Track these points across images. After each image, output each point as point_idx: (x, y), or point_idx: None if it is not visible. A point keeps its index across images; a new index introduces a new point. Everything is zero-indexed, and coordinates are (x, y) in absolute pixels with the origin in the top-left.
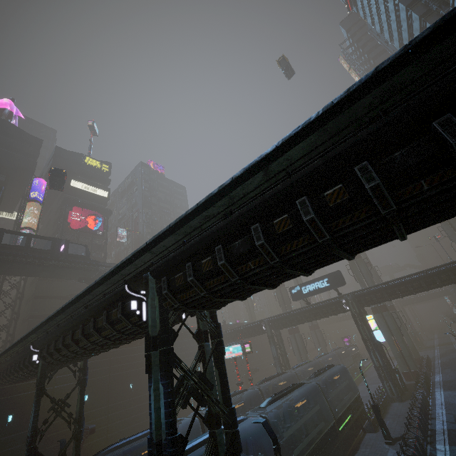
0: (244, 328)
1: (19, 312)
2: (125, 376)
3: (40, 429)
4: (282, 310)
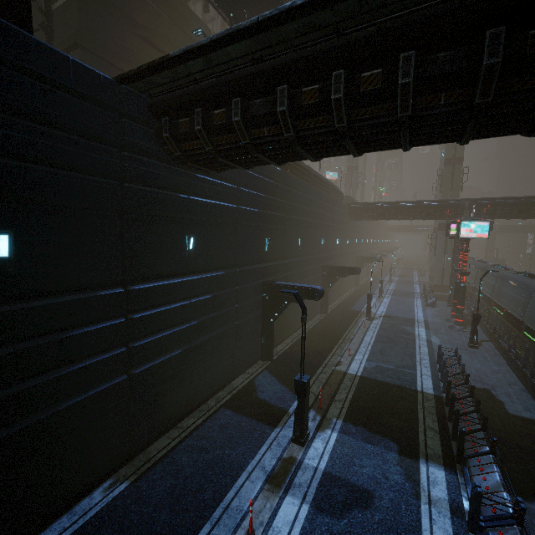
0: (422, 204)
1: (51, 14)
2: (298, 225)
3: (230, 276)
4: (443, 197)
